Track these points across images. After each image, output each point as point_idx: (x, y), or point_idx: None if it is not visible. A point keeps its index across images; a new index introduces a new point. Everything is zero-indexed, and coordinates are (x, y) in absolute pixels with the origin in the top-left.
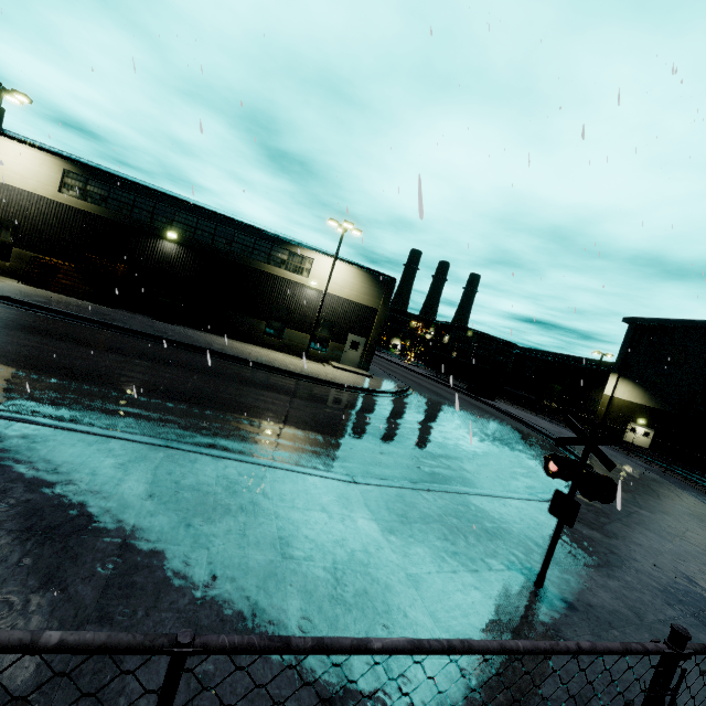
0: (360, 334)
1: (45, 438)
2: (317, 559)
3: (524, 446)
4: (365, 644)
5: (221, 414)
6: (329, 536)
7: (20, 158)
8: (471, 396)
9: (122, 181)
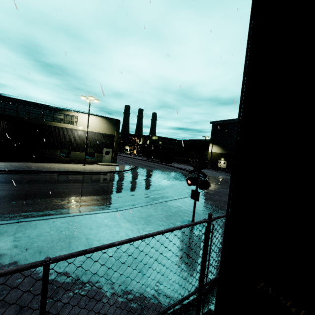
0: (109, 147)
1: None
2: None
3: (184, 178)
4: (113, 244)
5: (45, 200)
6: (110, 235)
7: None
8: (162, 164)
9: None
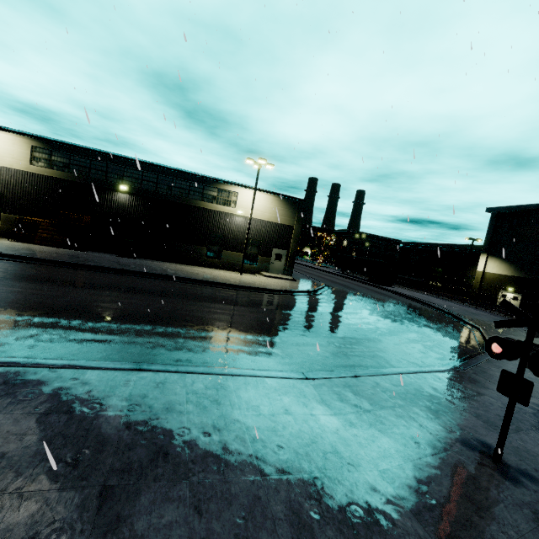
0: (281, 248)
1: (25, 379)
2: (294, 471)
3: (427, 321)
4: None
5: (181, 329)
6: (299, 441)
7: None
8: (373, 285)
9: (79, 149)
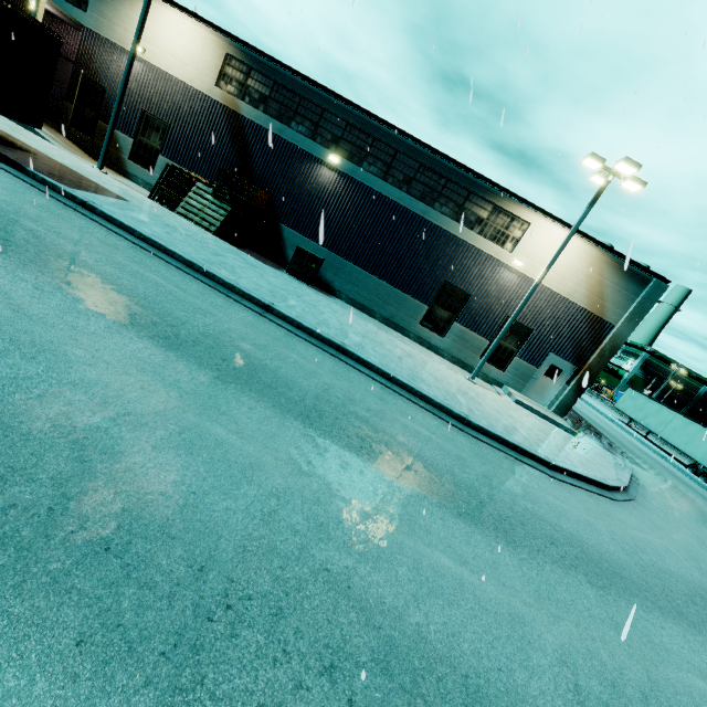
0: (568, 358)
1: None
2: None
3: None
4: None
5: None
6: None
7: (183, 36)
8: (703, 485)
9: (290, 74)
